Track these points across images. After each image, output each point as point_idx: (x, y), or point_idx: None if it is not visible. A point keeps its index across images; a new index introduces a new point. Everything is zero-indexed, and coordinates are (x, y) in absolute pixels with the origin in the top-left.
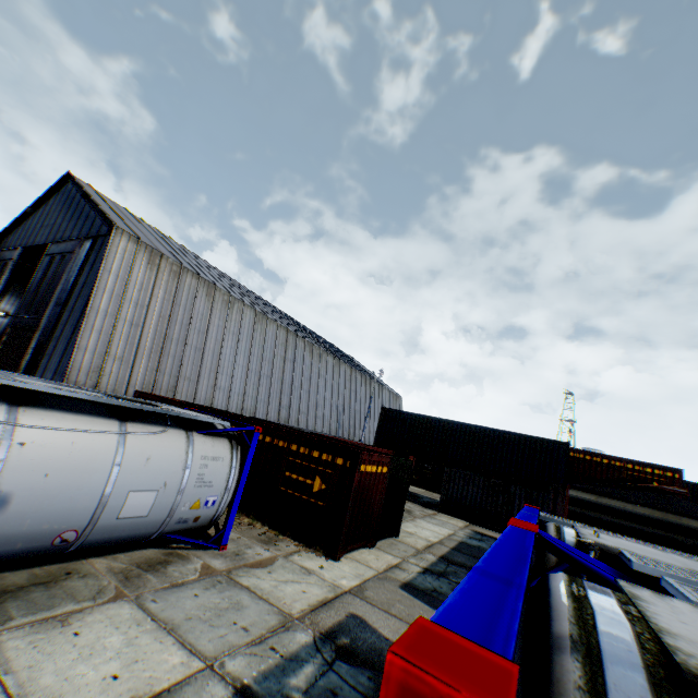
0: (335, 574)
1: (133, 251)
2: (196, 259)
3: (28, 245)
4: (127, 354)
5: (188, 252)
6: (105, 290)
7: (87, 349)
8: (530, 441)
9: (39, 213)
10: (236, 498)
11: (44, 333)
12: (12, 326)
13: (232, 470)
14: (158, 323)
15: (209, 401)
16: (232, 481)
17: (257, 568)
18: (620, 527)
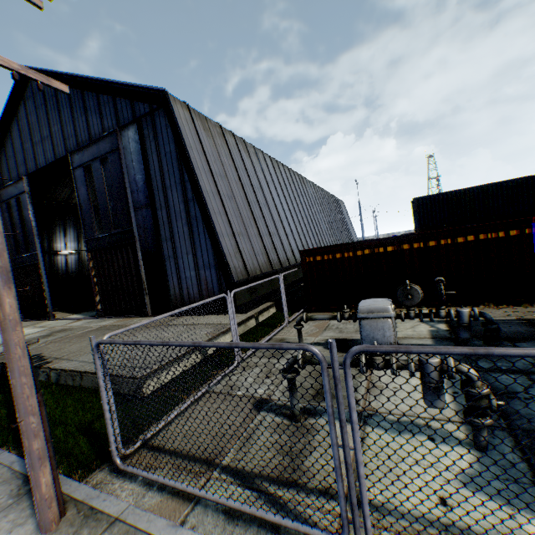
0: None
1: (189, 119)
2: None
3: (31, 171)
4: (240, 228)
5: None
6: (198, 170)
7: (222, 234)
8: None
9: (14, 133)
10: None
11: (142, 241)
12: (89, 251)
13: None
14: (238, 190)
15: (289, 248)
16: None
17: None
18: None
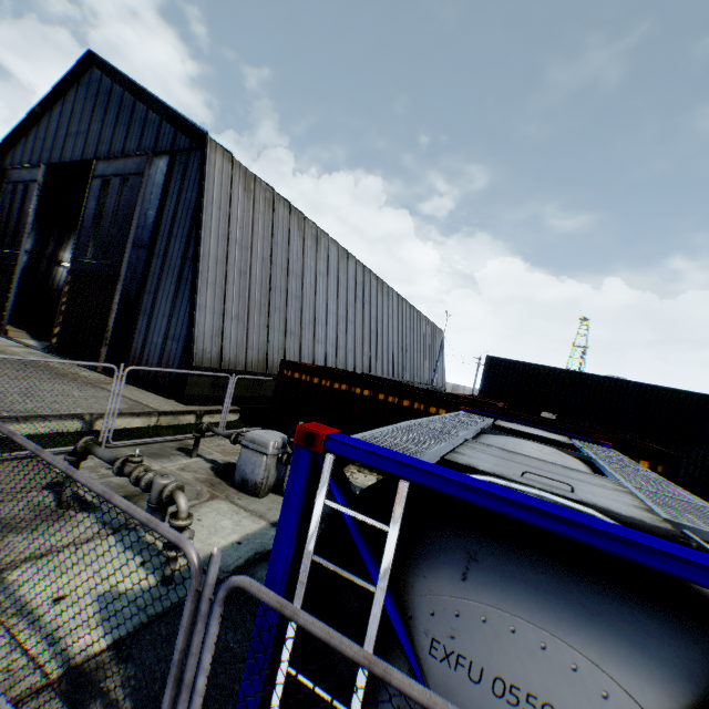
0: None
1: (228, 173)
2: None
3: (53, 162)
4: (240, 311)
5: None
6: (210, 230)
7: (206, 308)
8: (670, 393)
9: (54, 114)
10: None
11: (126, 284)
12: (71, 273)
13: None
14: (261, 269)
15: (311, 357)
16: None
17: None
18: None
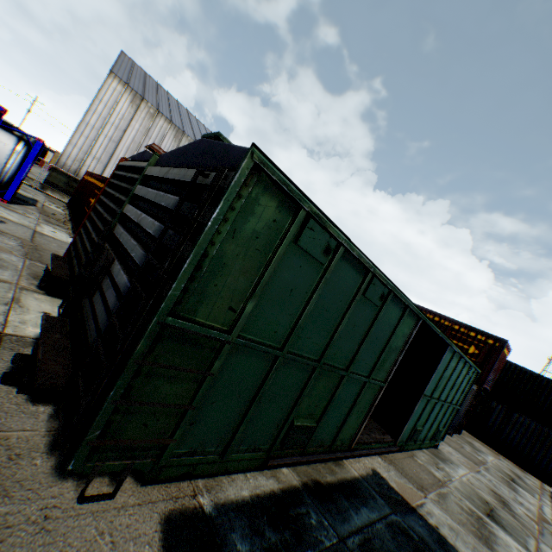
0: (53, 234)
1: (121, 91)
2: (198, 124)
3: None
4: (103, 158)
5: (193, 119)
6: (95, 112)
7: (76, 146)
8: None
9: None
10: (18, 176)
11: None
12: None
13: (15, 156)
14: (131, 145)
15: None
16: (14, 163)
17: (3, 207)
18: (120, 177)
